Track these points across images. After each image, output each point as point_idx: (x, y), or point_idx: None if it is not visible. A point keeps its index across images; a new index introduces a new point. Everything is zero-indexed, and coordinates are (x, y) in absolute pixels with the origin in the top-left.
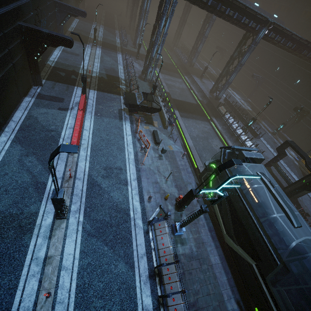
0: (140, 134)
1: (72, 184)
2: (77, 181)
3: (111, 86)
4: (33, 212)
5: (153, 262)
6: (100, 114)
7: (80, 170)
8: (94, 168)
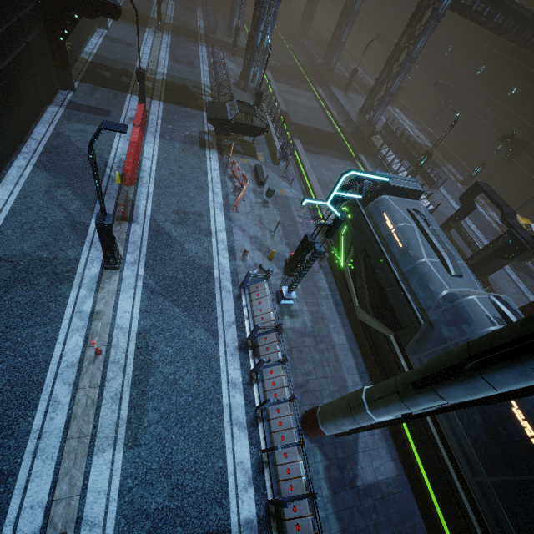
0: (234, 169)
1: (127, 228)
2: (135, 225)
3: (187, 97)
4: (71, 258)
5: (245, 332)
6: (170, 138)
7: (139, 211)
8: (159, 211)
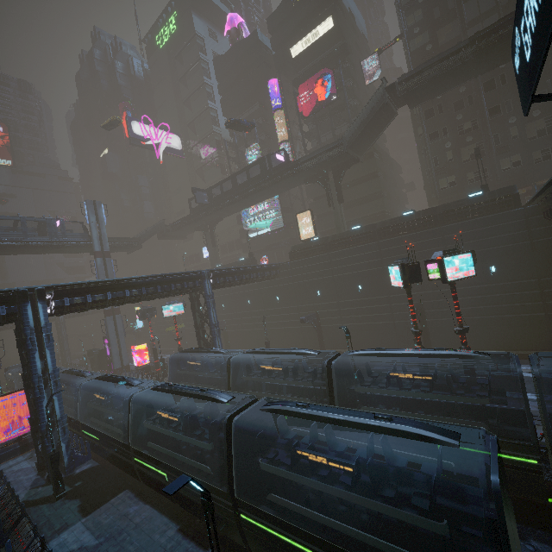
0: None
1: None
2: None
3: None
4: None
5: None
6: None
7: None
8: None
